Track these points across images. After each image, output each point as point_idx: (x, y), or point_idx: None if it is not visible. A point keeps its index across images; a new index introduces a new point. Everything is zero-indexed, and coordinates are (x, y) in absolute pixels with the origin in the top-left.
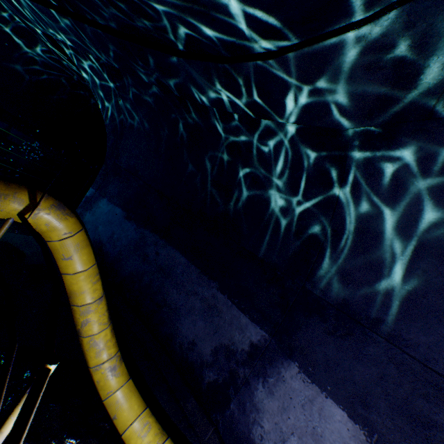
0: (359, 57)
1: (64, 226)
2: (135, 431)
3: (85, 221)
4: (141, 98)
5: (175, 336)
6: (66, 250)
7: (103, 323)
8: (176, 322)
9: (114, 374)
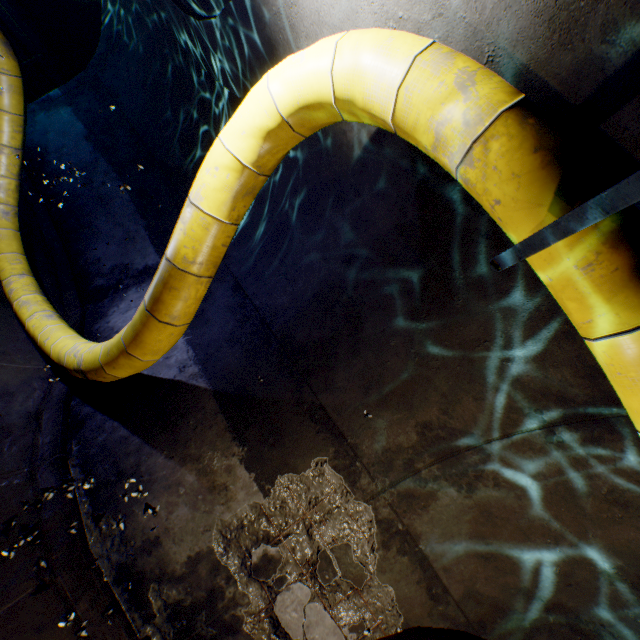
0: (222, 39)
1: (5, 63)
2: (7, 258)
3: (36, 120)
4: (144, 18)
5: (85, 253)
6: (0, 85)
7: (11, 173)
8: (92, 243)
9: (5, 218)
